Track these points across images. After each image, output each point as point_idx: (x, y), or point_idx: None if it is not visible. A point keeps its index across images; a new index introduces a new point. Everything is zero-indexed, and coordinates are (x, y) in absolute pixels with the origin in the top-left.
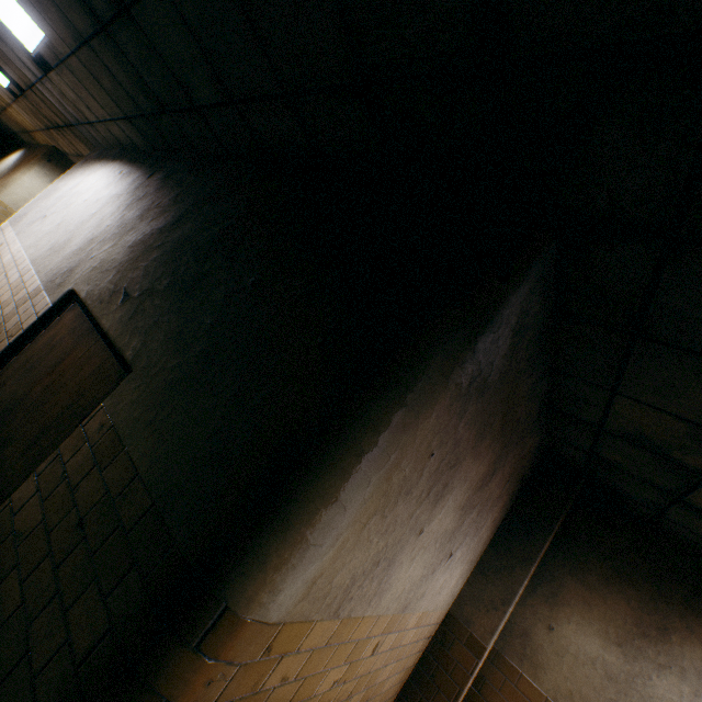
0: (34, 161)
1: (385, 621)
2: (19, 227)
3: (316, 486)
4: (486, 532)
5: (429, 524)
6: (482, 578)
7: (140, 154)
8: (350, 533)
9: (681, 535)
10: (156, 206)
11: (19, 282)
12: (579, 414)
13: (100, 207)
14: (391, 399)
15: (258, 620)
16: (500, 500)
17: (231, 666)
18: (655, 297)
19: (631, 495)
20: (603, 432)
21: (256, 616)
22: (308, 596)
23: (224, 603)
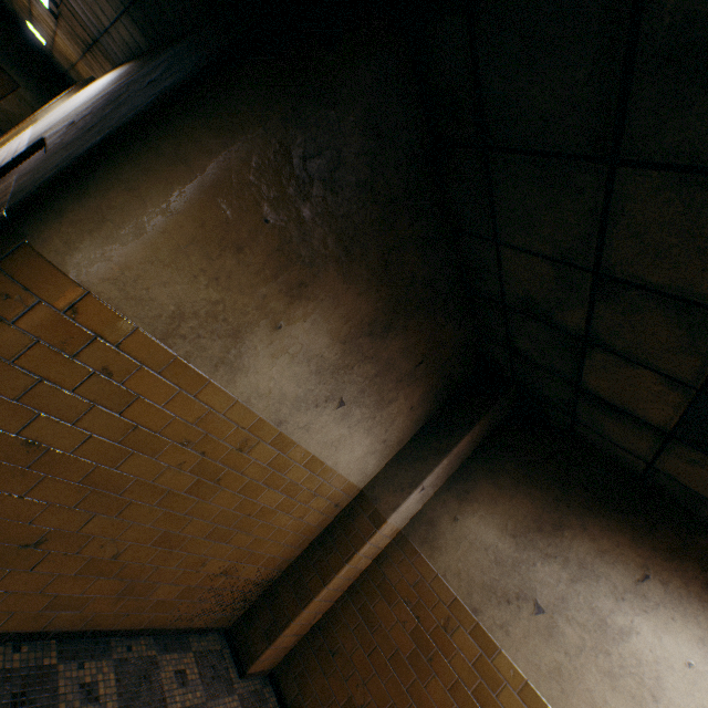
0: (74, 90)
1: (250, 417)
2: (37, 125)
3: (115, 170)
4: (402, 417)
5: (289, 325)
6: (397, 466)
7: (142, 54)
8: (160, 241)
9: (596, 445)
10: (127, 75)
11: (15, 149)
12: (487, 290)
13: (93, 92)
14: (194, 117)
15: (55, 265)
16: (416, 384)
17: (30, 295)
18: (482, 85)
19: (550, 399)
20: (508, 310)
21: (52, 260)
22: (117, 282)
23: (23, 238)
